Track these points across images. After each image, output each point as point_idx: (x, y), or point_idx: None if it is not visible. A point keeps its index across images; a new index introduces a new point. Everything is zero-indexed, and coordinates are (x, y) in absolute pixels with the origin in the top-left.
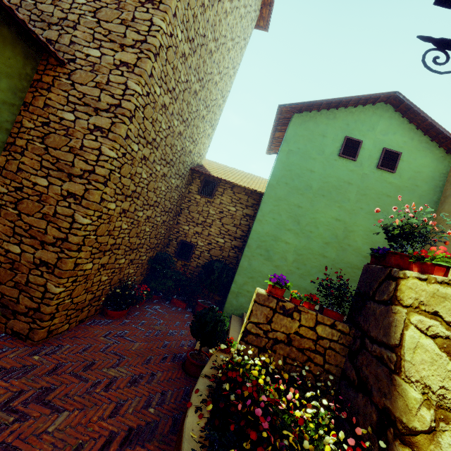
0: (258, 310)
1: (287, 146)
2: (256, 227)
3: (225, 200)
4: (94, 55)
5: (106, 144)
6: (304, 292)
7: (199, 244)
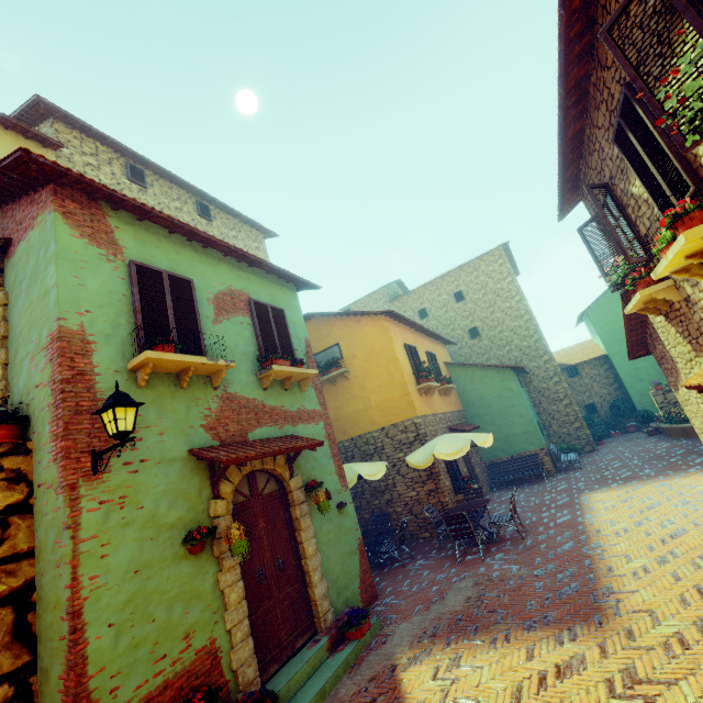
0: (657, 398)
1: (598, 326)
2: (619, 371)
3: (587, 370)
4: (535, 364)
5: (563, 384)
6: None
7: (595, 401)
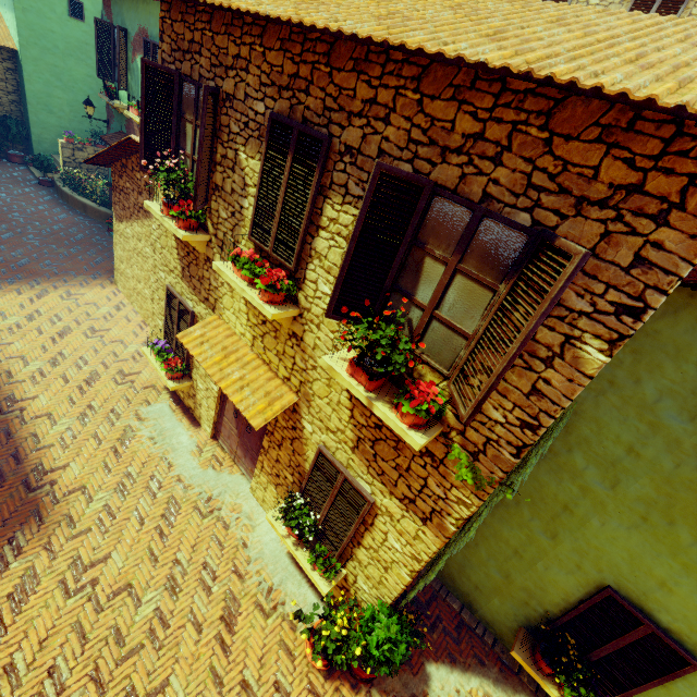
0: (66, 151)
1: (20, 4)
2: (28, 87)
3: None
4: None
5: None
6: (86, 134)
7: None
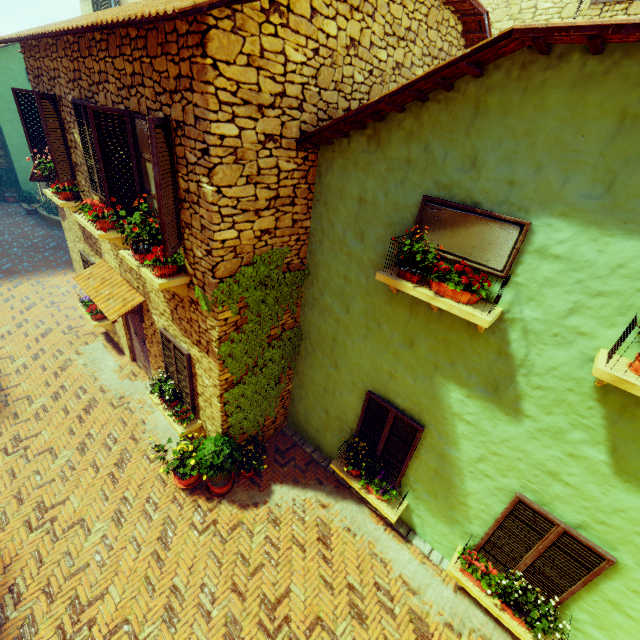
0: (42, 184)
1: None
2: (9, 142)
3: None
4: None
5: None
6: None
7: None
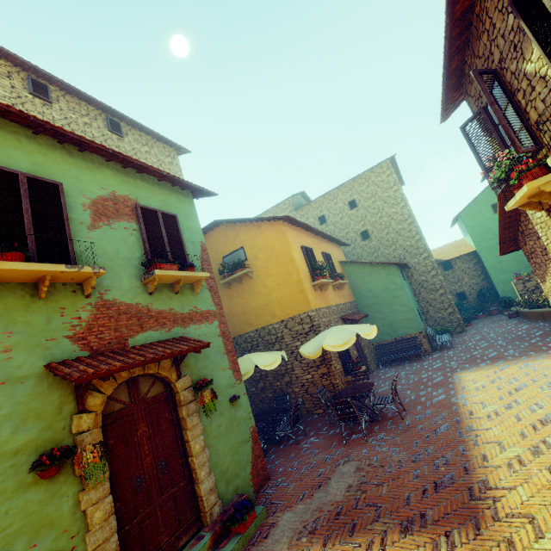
0: (518, 286)
1: (469, 227)
2: (486, 265)
3: (459, 265)
4: (416, 261)
5: (439, 277)
6: None
7: (465, 290)
